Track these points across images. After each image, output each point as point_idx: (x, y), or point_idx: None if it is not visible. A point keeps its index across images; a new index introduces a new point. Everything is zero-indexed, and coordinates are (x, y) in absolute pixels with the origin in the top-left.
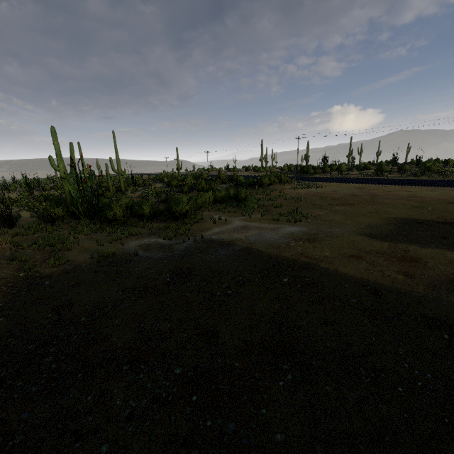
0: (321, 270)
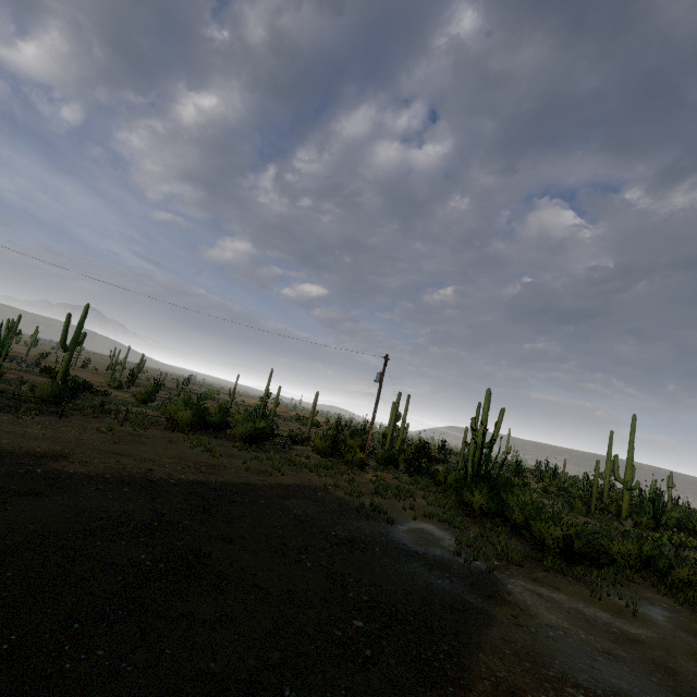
0: (425, 694)
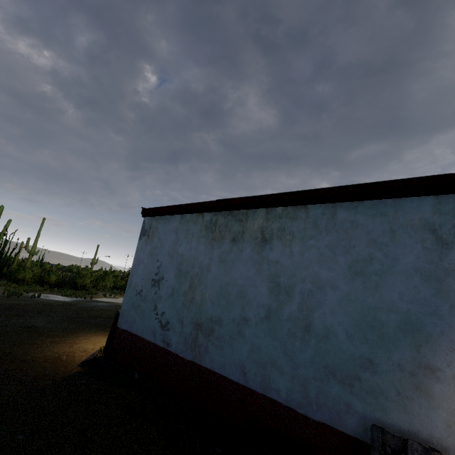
0: None
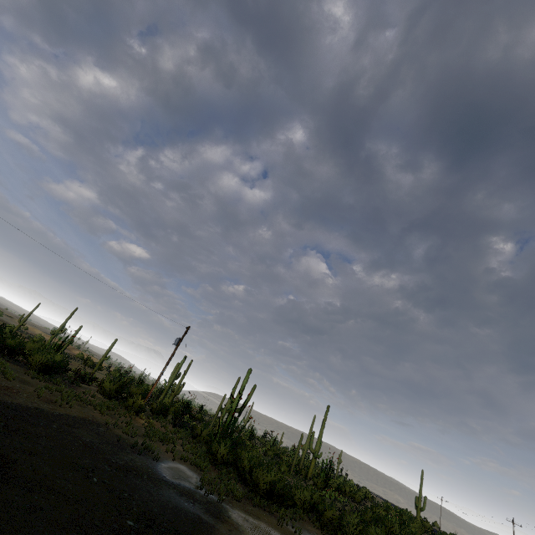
0: None
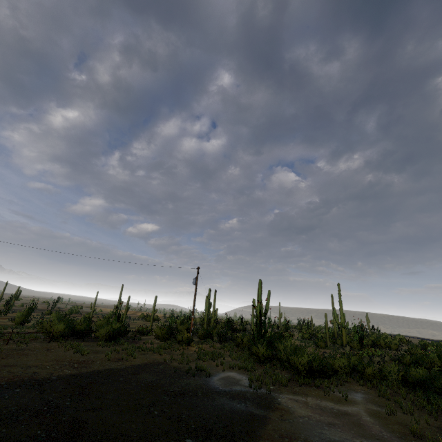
0: None
